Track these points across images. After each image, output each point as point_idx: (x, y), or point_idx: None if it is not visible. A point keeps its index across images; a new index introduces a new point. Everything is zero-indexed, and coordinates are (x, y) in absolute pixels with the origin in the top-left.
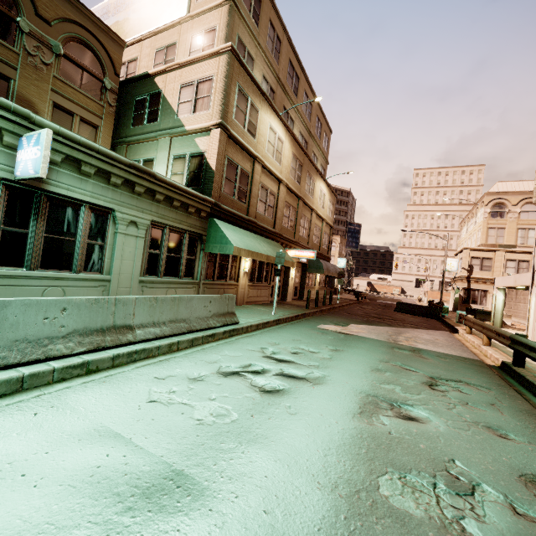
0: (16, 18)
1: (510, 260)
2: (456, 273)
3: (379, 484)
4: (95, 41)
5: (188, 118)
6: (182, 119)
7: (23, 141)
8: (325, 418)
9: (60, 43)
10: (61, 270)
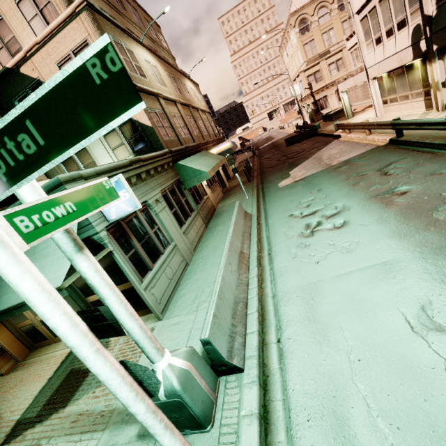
0: None
1: (331, 64)
2: (301, 94)
3: (436, 218)
4: None
5: None
6: None
7: None
8: (381, 216)
9: None
10: (158, 257)
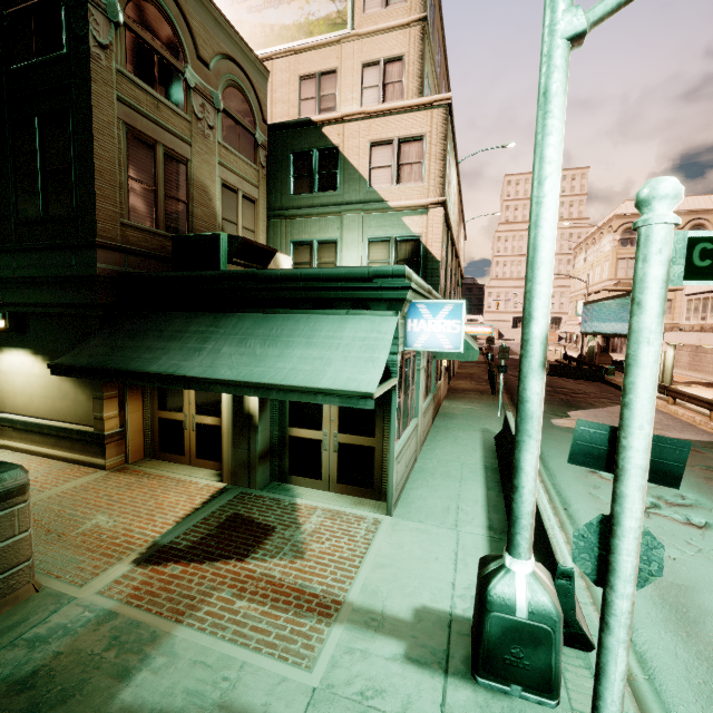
0: (182, 69)
1: None
2: None
3: None
4: (245, 78)
5: (388, 190)
6: (380, 190)
7: (421, 309)
8: None
9: (219, 92)
10: (405, 427)
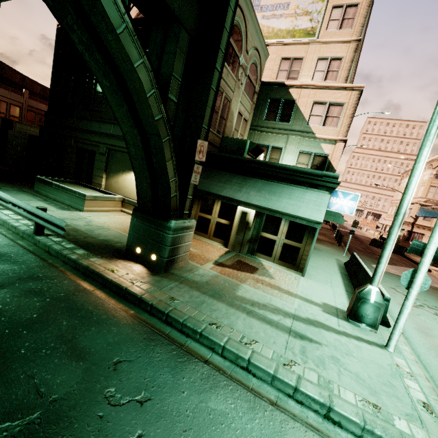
0: (239, 56)
1: None
2: None
3: None
4: (259, 59)
5: (317, 128)
6: (312, 127)
7: (339, 194)
8: None
9: (248, 66)
10: None
